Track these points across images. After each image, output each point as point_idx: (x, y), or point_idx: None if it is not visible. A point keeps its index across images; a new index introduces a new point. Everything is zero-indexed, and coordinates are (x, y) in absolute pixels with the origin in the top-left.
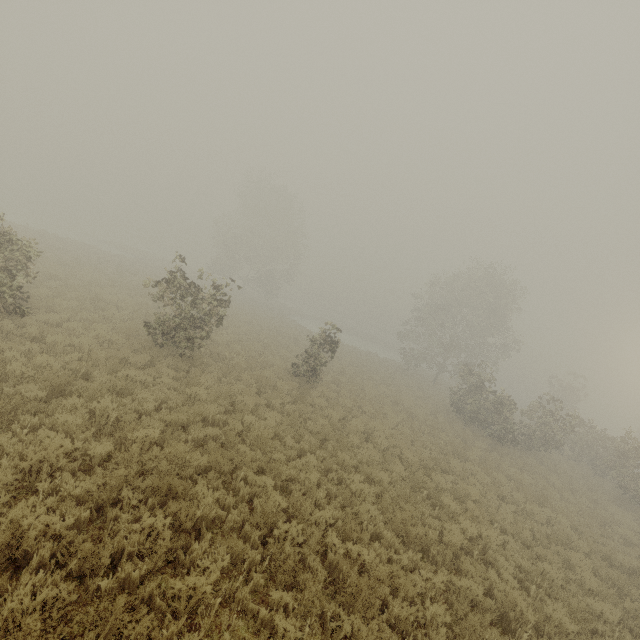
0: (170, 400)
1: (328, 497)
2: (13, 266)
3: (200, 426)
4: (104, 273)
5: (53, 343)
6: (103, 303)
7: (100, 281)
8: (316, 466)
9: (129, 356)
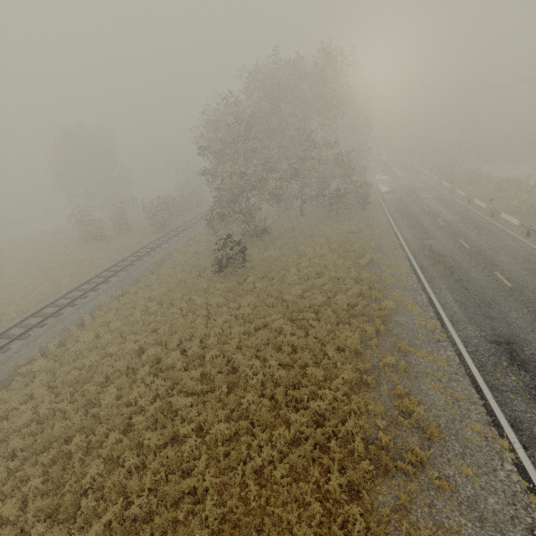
0: None
1: None
2: None
3: None
4: None
5: None
6: None
7: None
8: None
9: None
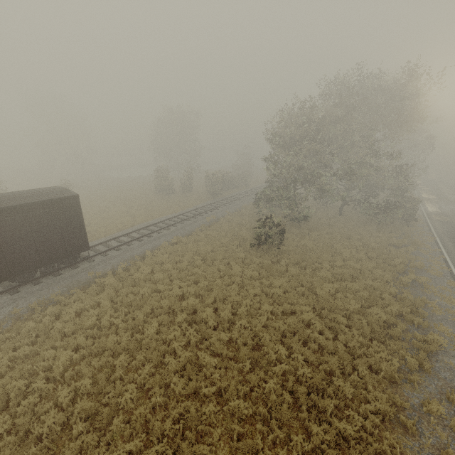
0: None
1: None
2: None
3: None
4: None
5: None
6: None
7: None
8: None
9: None
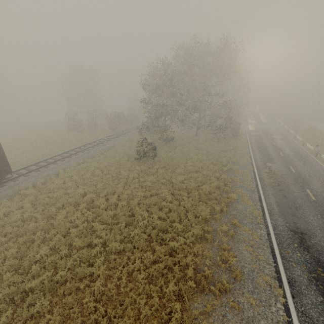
0: None
1: None
2: None
3: None
4: None
5: None
6: None
7: None
8: None
9: None
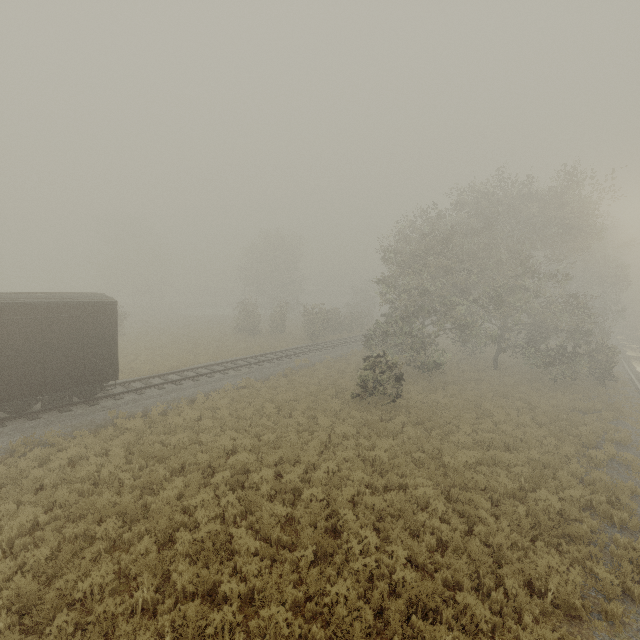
0: None
1: None
2: None
3: None
4: None
5: None
6: None
7: None
8: None
9: None
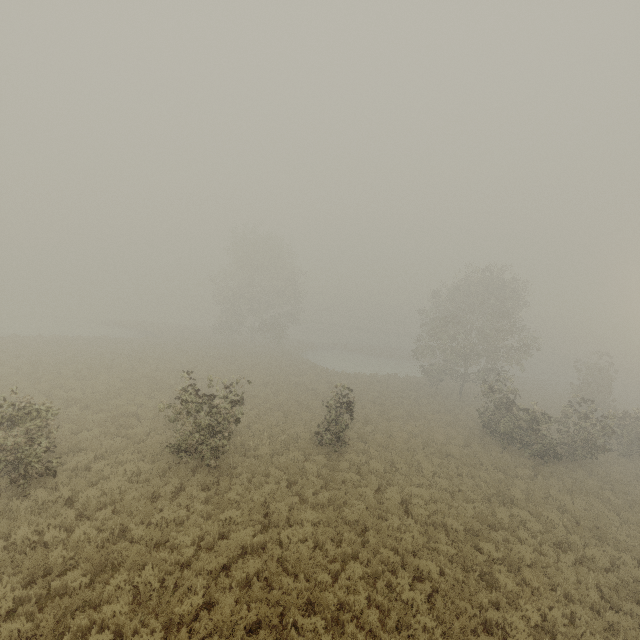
0: (206, 532)
1: (381, 615)
2: (36, 431)
3: (240, 564)
4: (119, 372)
5: (86, 499)
6: (124, 419)
7: (117, 386)
8: (362, 573)
9: (159, 485)
